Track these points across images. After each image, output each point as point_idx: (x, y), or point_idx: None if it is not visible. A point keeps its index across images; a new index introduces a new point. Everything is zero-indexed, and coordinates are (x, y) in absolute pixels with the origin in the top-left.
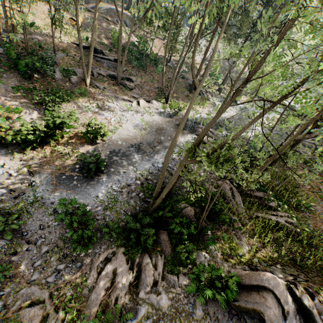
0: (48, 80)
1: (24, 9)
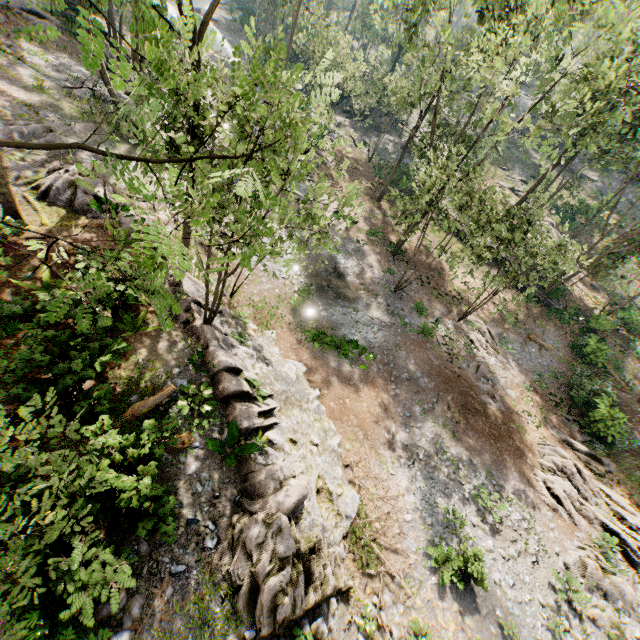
0: None
1: None
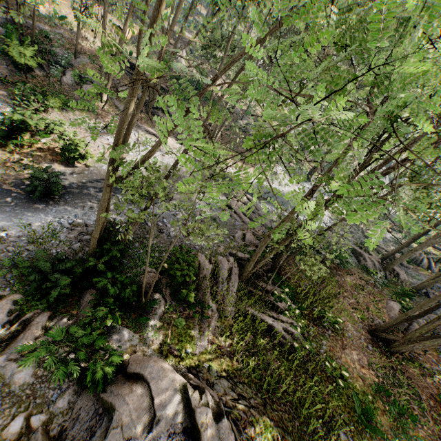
0: (52, 81)
1: (61, 1)
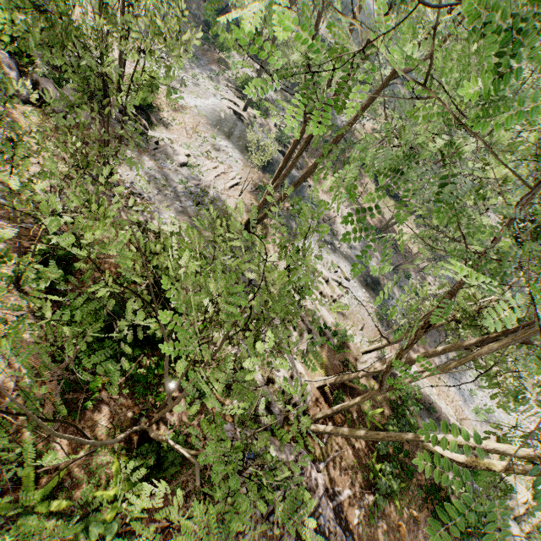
0: None
1: None
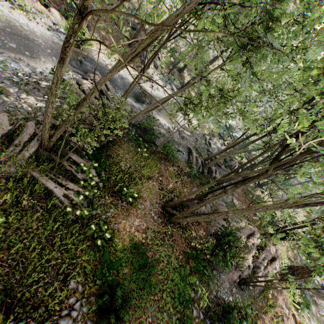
0: None
1: None
